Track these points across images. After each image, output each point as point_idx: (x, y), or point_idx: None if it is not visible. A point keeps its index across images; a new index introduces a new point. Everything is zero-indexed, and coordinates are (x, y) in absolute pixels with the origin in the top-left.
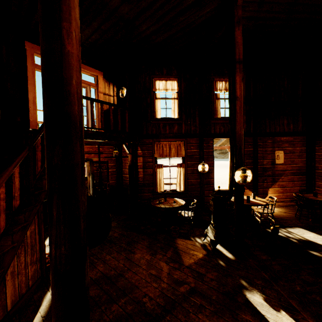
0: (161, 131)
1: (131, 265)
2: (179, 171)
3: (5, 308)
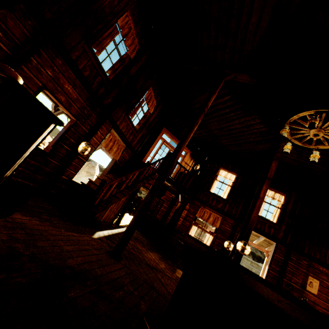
0: (209, 201)
1: (147, 252)
2: (208, 237)
3: (101, 218)
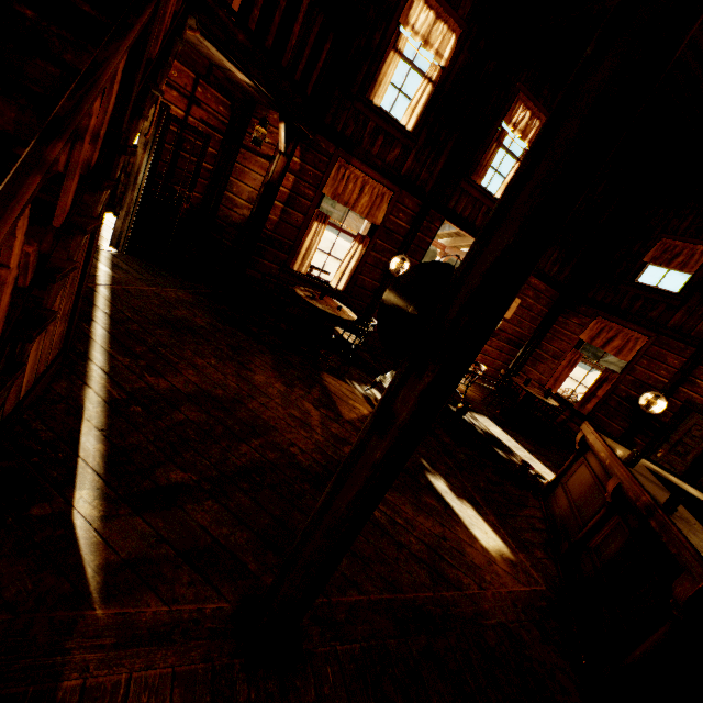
0: (364, 141)
1: (253, 391)
2: (354, 249)
3: (19, 393)
